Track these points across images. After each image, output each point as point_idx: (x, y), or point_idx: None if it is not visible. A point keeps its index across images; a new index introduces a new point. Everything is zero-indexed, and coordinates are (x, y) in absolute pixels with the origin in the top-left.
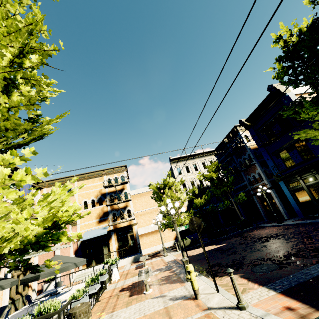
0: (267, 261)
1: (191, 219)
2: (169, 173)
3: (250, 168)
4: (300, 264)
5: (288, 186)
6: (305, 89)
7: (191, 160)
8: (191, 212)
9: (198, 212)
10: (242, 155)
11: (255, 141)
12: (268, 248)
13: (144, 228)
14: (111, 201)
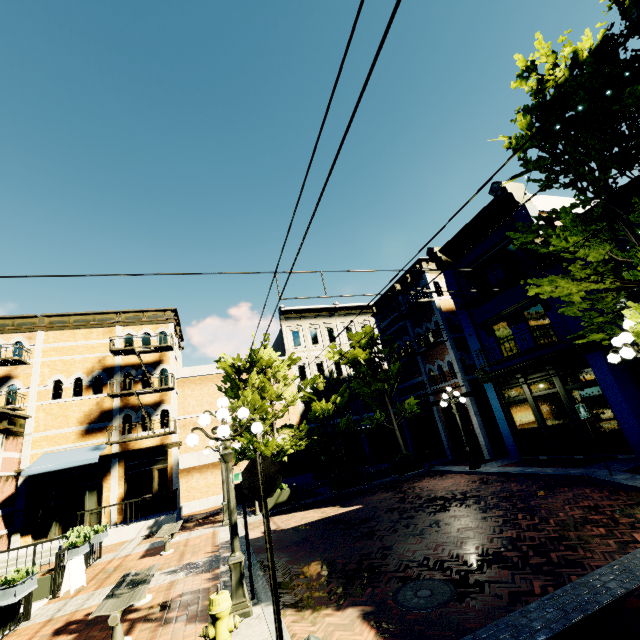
0: (435, 570)
1: (251, 461)
2: (266, 338)
3: (436, 349)
4: (505, 593)
5: (501, 395)
6: (558, 206)
7: (325, 319)
8: (303, 429)
9: (316, 430)
10: (425, 321)
11: (453, 296)
12: (443, 530)
13: (197, 453)
14: (125, 386)
